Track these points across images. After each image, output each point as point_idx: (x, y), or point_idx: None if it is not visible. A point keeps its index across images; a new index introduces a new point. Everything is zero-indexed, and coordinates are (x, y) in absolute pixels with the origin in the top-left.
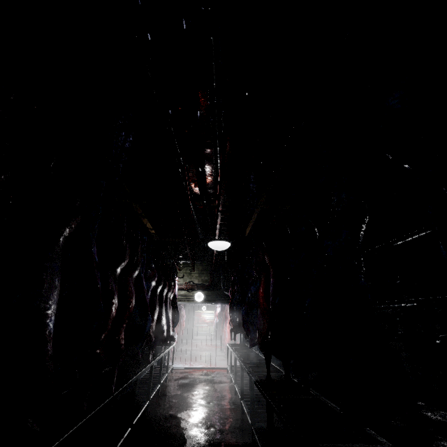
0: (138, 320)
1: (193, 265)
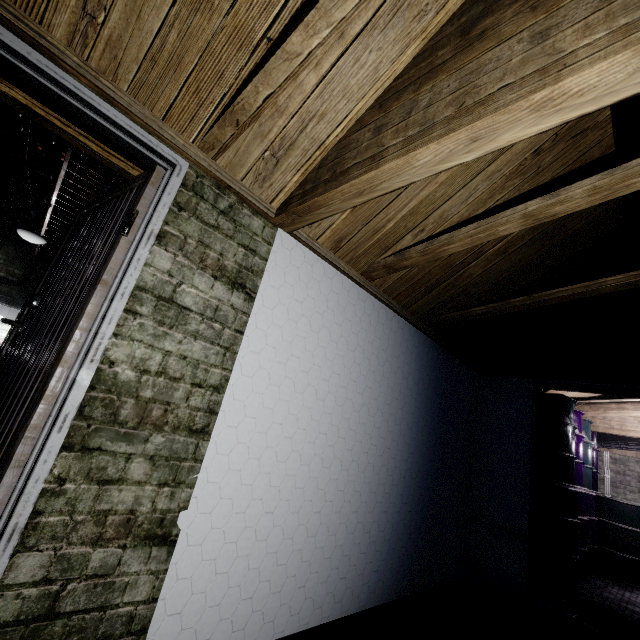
0: None
1: None
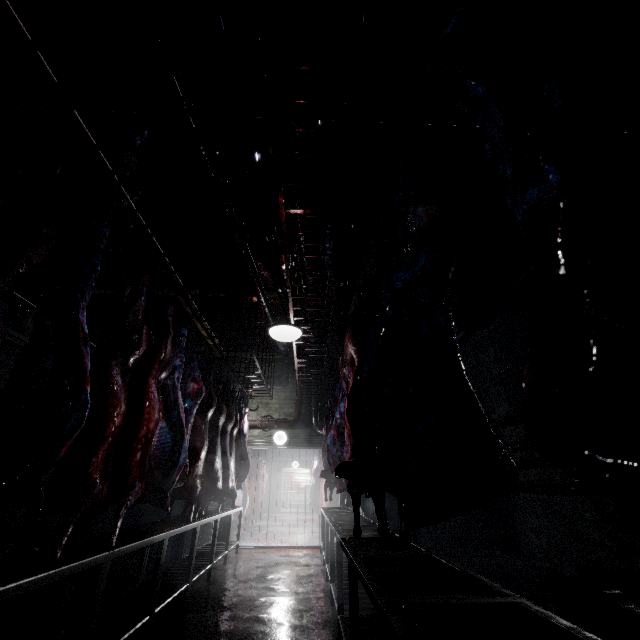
0: (168, 449)
1: (270, 388)
